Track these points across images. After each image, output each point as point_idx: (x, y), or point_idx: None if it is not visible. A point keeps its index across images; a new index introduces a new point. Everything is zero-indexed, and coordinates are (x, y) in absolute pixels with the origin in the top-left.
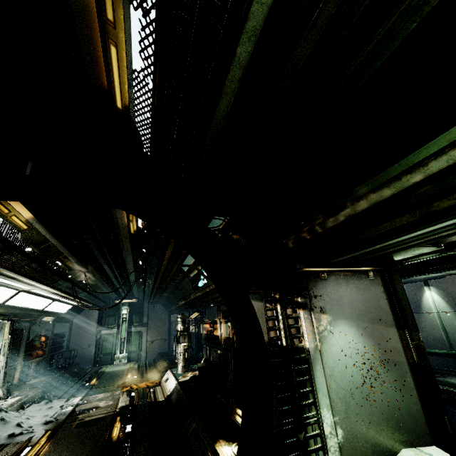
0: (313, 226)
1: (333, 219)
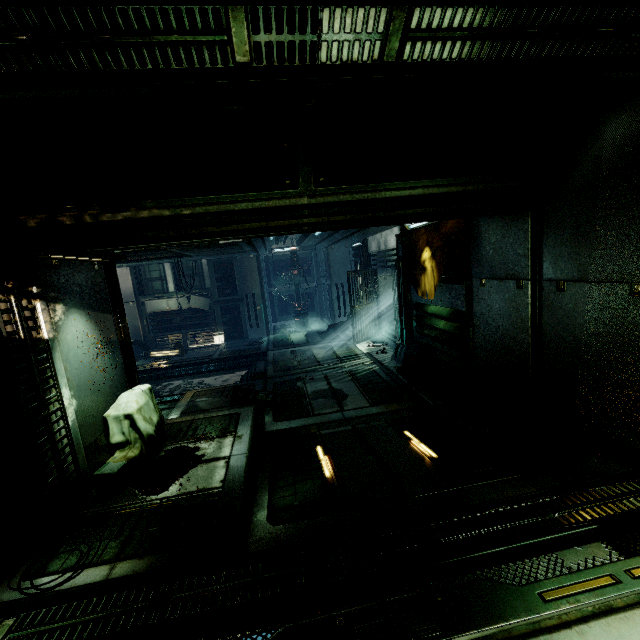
0: (83, 214)
1: (111, 216)
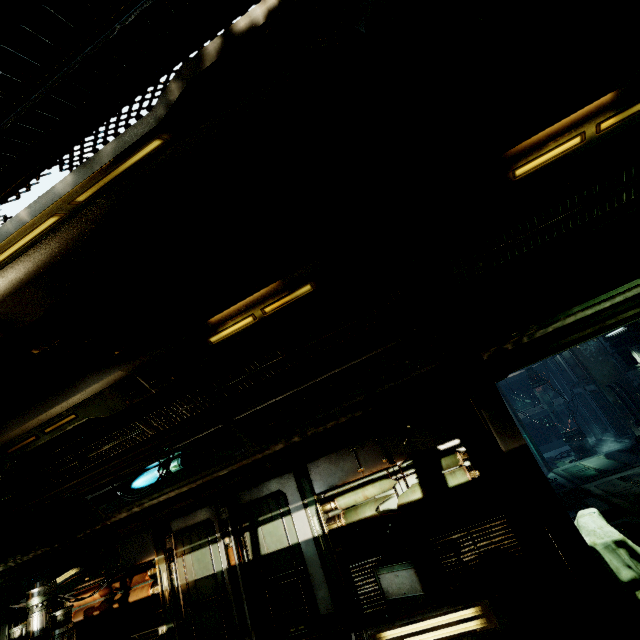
0: (522, 337)
1: (543, 331)
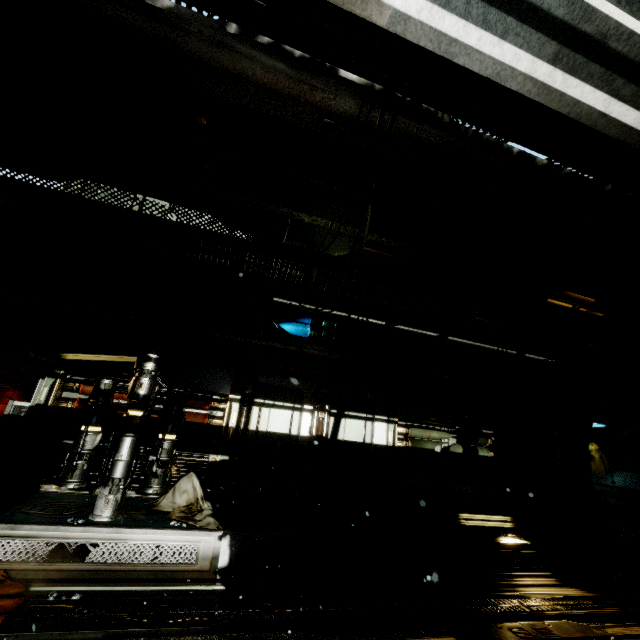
0: None
1: None
